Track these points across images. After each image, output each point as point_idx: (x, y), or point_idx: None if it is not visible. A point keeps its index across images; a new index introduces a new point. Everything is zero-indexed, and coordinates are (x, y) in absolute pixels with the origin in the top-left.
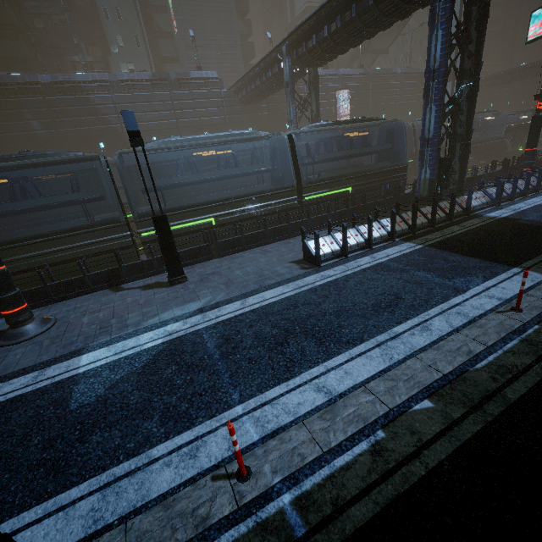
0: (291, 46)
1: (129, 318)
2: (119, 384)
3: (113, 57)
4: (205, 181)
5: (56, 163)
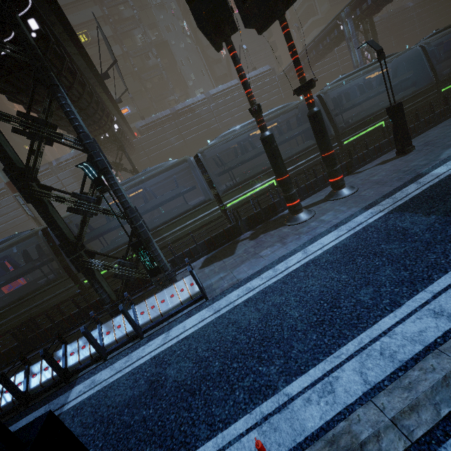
0: (353, 7)
1: (415, 164)
2: None
3: (190, 89)
4: (365, 100)
5: (235, 136)
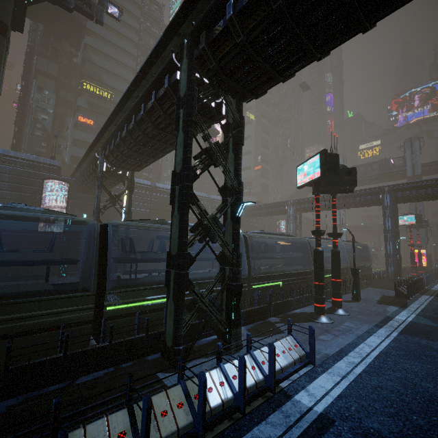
0: (297, 202)
1: (375, 309)
2: (435, 322)
3: (163, 177)
4: None
5: None
